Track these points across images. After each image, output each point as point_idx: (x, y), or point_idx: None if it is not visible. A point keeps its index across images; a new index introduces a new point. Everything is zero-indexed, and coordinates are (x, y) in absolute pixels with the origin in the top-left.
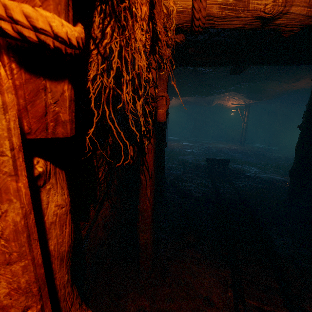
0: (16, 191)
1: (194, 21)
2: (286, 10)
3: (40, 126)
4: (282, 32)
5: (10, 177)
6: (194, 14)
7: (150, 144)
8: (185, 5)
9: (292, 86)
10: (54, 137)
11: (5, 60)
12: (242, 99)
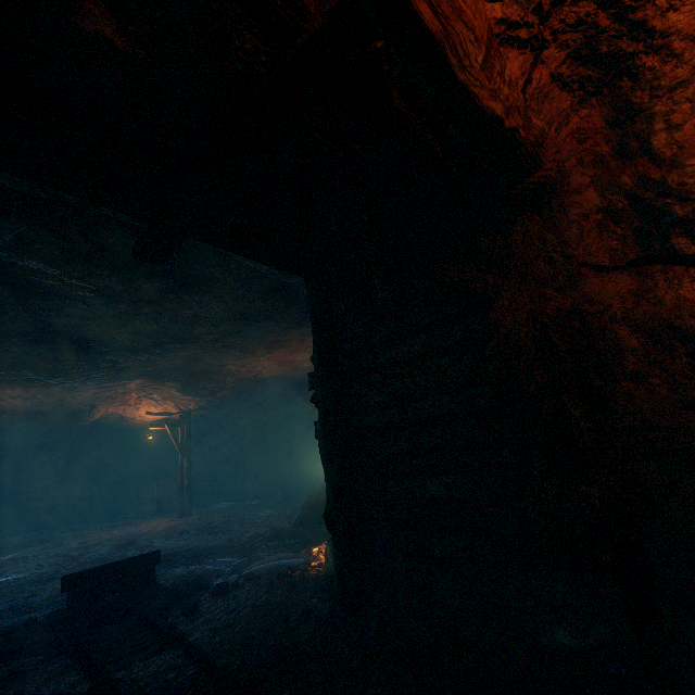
0: None
1: None
2: None
3: None
4: None
5: None
6: None
7: None
8: None
9: (262, 367)
10: None
11: None
12: (171, 400)
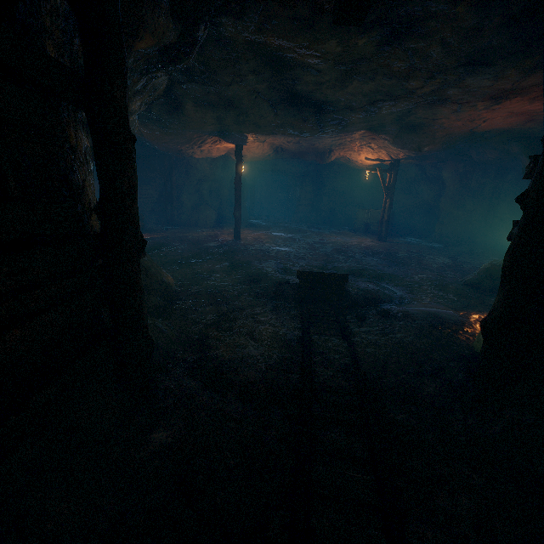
0: None
1: None
2: None
3: None
4: None
5: None
6: None
7: None
8: None
9: (481, 120)
10: None
11: None
12: (384, 149)
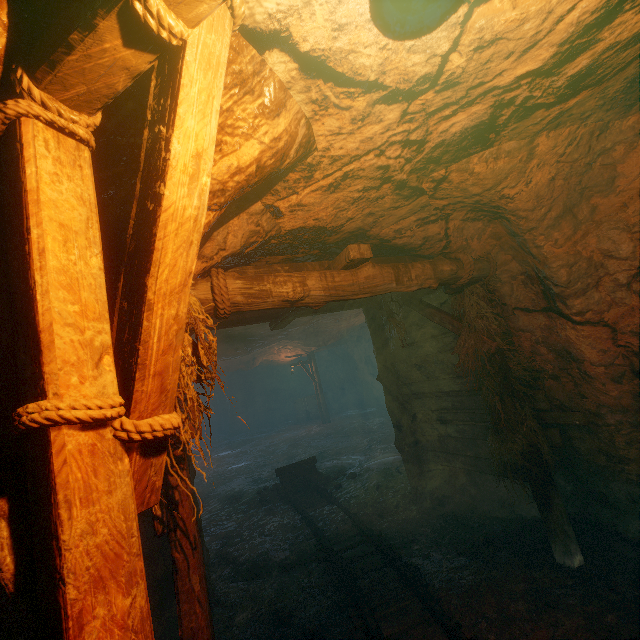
0: (141, 571)
1: (219, 310)
2: (308, 294)
3: (139, 502)
4: (312, 307)
5: (137, 557)
6: (218, 305)
7: (183, 482)
8: (205, 297)
9: (354, 321)
10: (147, 508)
11: (134, 455)
12: (299, 347)
